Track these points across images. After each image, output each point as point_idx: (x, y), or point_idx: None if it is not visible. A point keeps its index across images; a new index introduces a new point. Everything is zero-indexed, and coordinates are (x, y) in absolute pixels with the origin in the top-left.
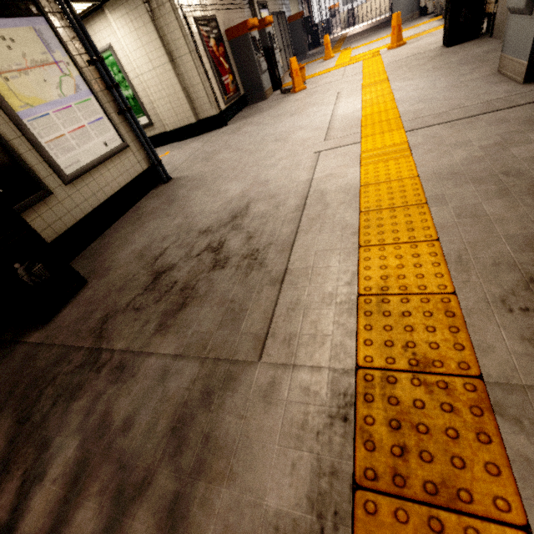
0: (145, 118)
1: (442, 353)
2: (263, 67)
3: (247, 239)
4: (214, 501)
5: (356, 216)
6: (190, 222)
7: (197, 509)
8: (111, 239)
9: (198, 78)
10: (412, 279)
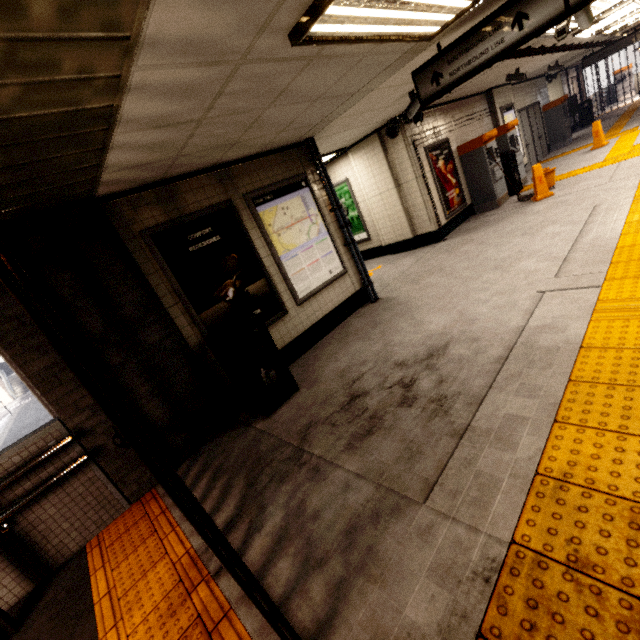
0: (364, 234)
1: (608, 561)
2: (497, 175)
3: (438, 383)
4: (367, 595)
5: (563, 384)
6: (388, 351)
7: (355, 594)
8: (320, 352)
9: (421, 199)
10: (604, 474)
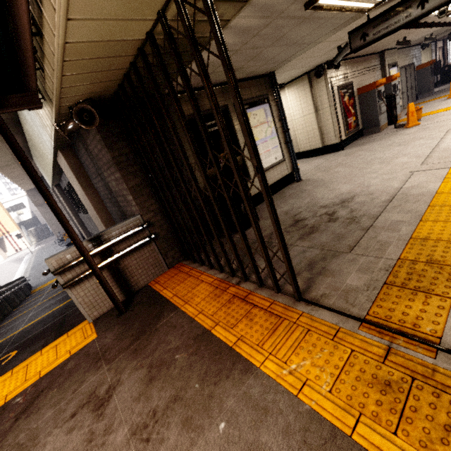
0: None
1: (446, 259)
2: (382, 110)
3: (350, 212)
4: (325, 280)
5: (425, 208)
6: (315, 202)
7: (319, 281)
8: None
9: (331, 121)
10: (446, 235)
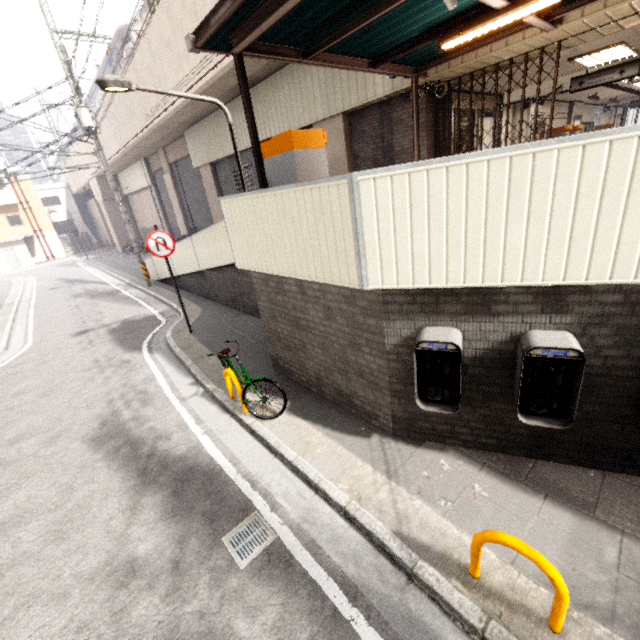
0: None
1: None
2: None
3: None
4: None
5: None
6: None
7: None
8: None
9: None
10: None
